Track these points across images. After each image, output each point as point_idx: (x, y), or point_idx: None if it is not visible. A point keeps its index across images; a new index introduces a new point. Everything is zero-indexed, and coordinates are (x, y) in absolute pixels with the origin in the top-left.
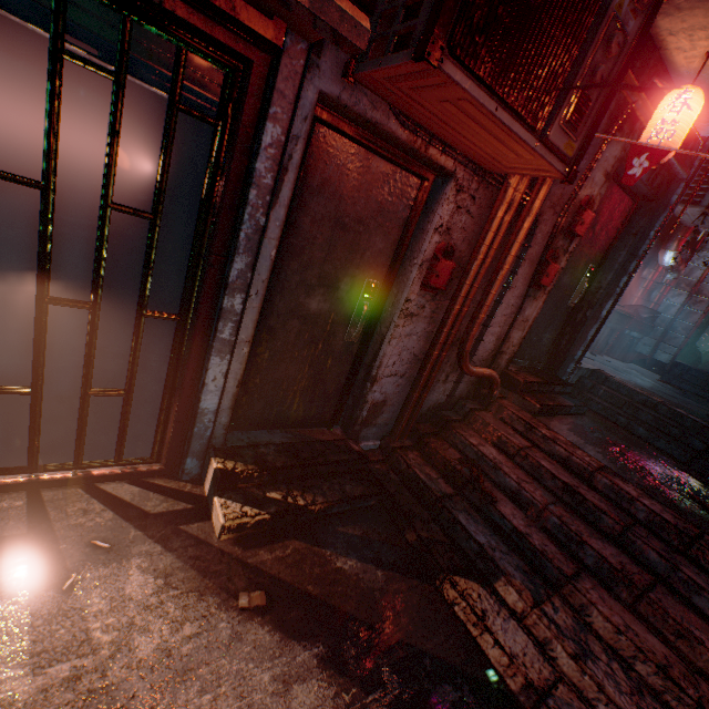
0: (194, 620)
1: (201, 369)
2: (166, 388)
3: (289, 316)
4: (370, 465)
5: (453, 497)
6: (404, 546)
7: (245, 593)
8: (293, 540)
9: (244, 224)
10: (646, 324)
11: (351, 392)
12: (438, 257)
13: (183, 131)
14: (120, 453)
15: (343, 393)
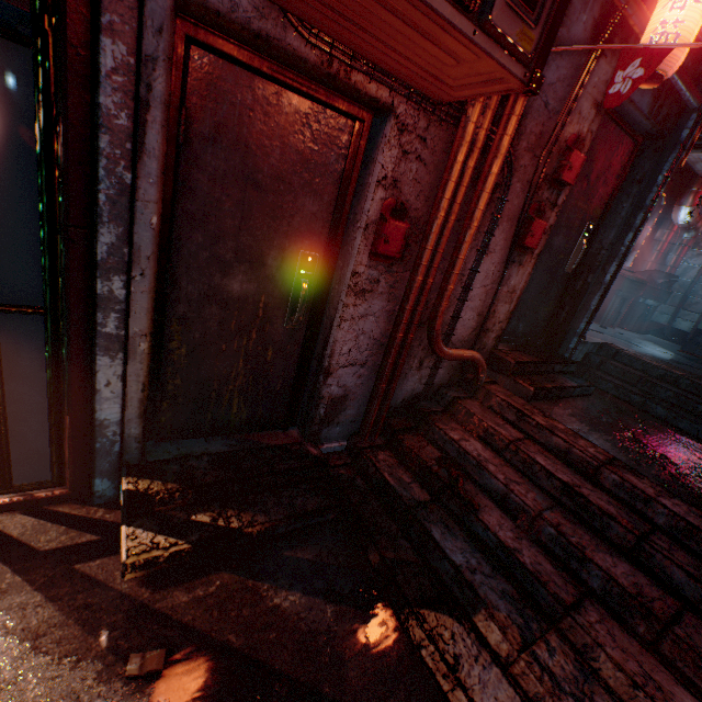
0: (58, 700)
1: (90, 373)
2: (49, 398)
3: (205, 301)
4: (333, 471)
5: (428, 506)
6: (367, 570)
7: (138, 654)
8: (221, 572)
9: (101, 182)
10: (662, 290)
11: (306, 387)
12: (385, 217)
13: (15, 68)
14: (6, 479)
15: (295, 389)
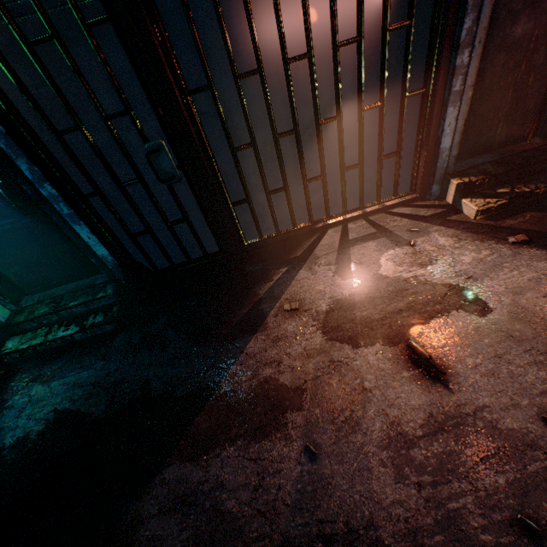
0: (485, 250)
1: (438, 122)
2: (417, 143)
3: (496, 53)
4: None
5: None
6: None
7: (509, 237)
8: (526, 213)
9: None
10: None
11: None
12: None
13: None
14: (396, 192)
15: (542, 105)
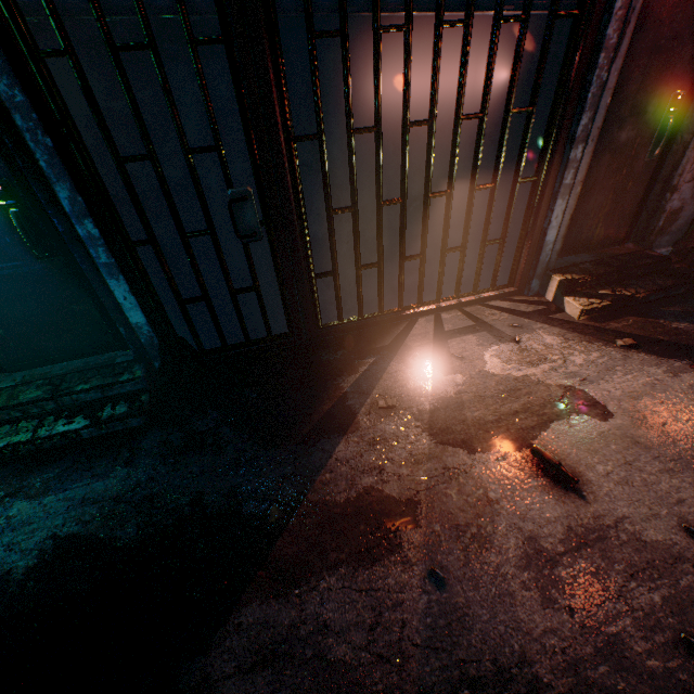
0: (594, 352)
1: (545, 213)
2: (523, 232)
3: (602, 153)
4: (669, 267)
5: None
6: None
7: (617, 340)
8: (628, 317)
9: (591, 86)
10: None
11: (643, 209)
12: None
13: (532, 34)
14: (494, 283)
15: (637, 211)
